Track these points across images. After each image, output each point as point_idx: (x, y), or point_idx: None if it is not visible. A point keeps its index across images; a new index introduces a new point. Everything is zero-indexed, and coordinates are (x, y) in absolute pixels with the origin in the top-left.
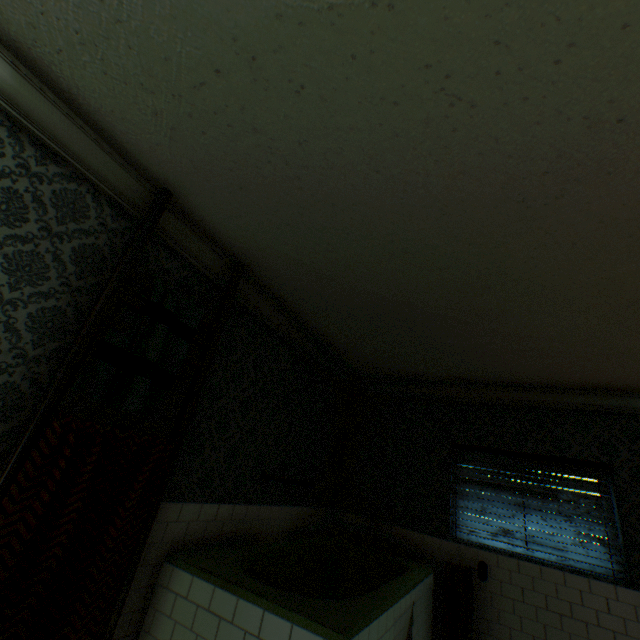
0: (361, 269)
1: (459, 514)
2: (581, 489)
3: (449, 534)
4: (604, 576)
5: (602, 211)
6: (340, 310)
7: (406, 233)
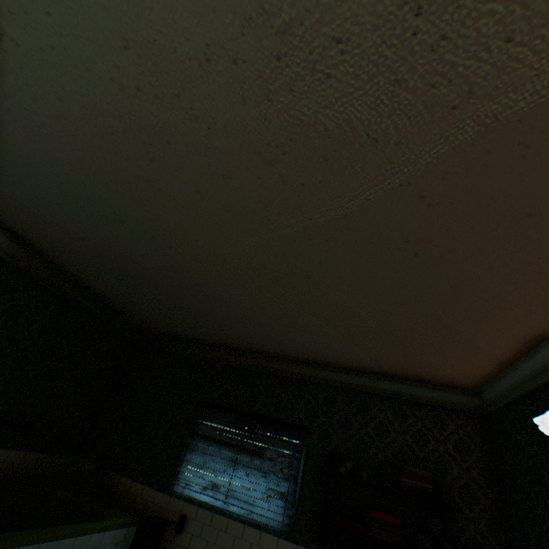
0: (60, 210)
1: (184, 467)
2: (283, 448)
3: (168, 487)
4: (274, 529)
5: (193, 181)
6: (77, 255)
7: (67, 176)
